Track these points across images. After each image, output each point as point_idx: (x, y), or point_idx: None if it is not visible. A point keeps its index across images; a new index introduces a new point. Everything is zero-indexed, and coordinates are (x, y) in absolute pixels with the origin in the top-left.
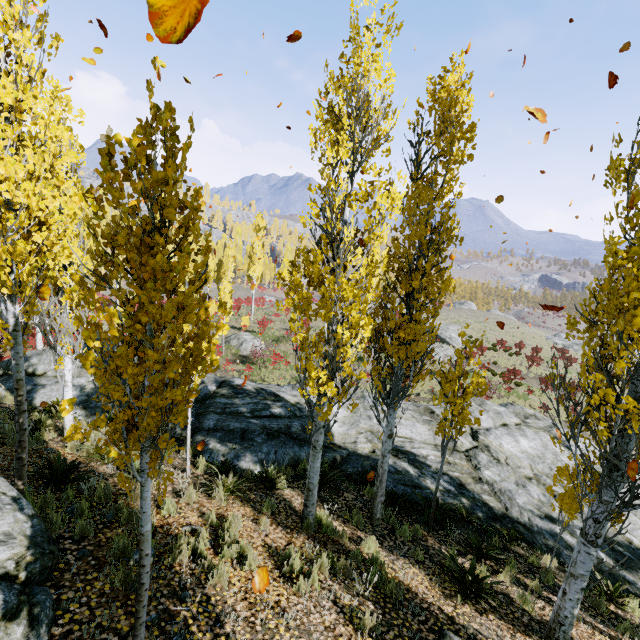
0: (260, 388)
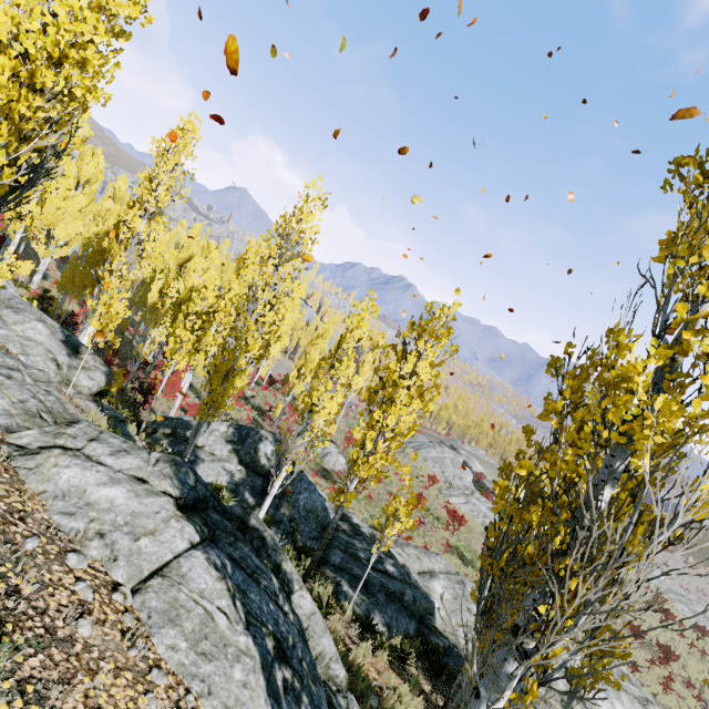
0: (374, 535)
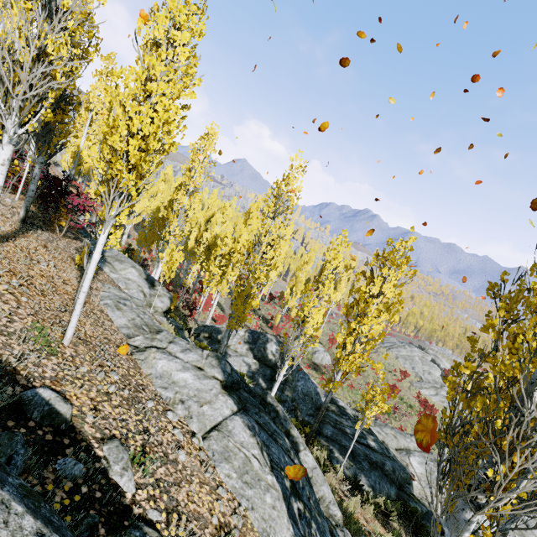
0: (356, 416)
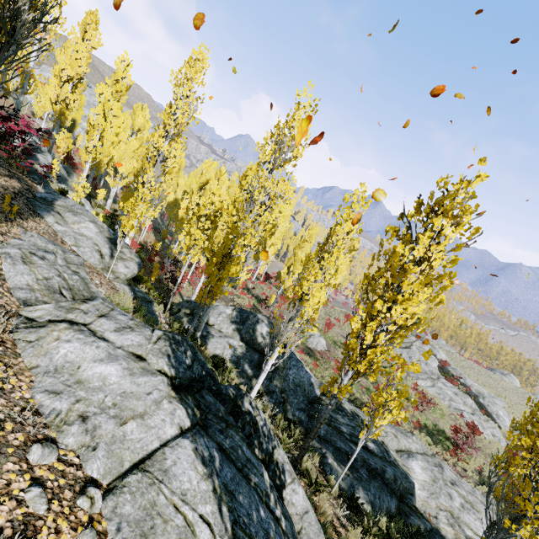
0: (354, 411)
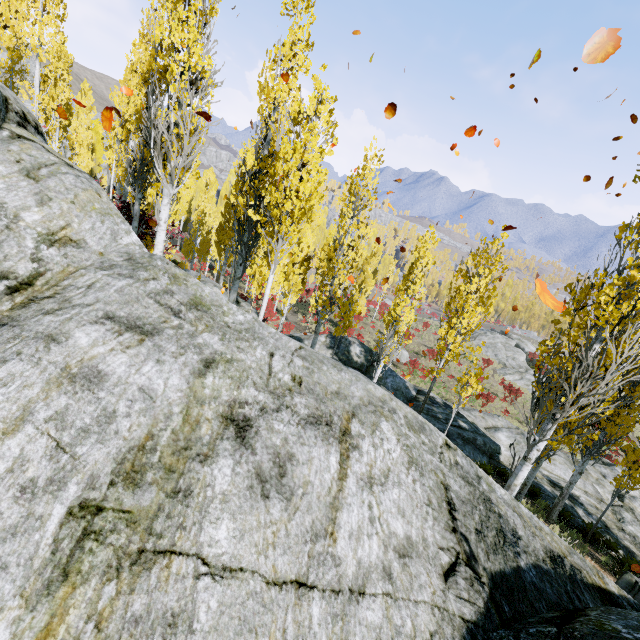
0: (446, 403)
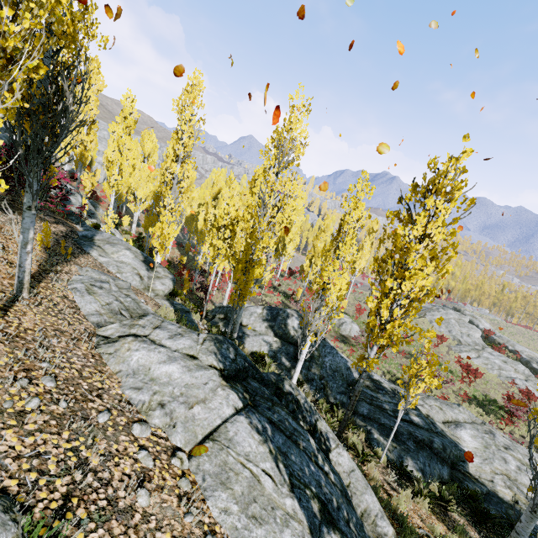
0: (394, 389)
